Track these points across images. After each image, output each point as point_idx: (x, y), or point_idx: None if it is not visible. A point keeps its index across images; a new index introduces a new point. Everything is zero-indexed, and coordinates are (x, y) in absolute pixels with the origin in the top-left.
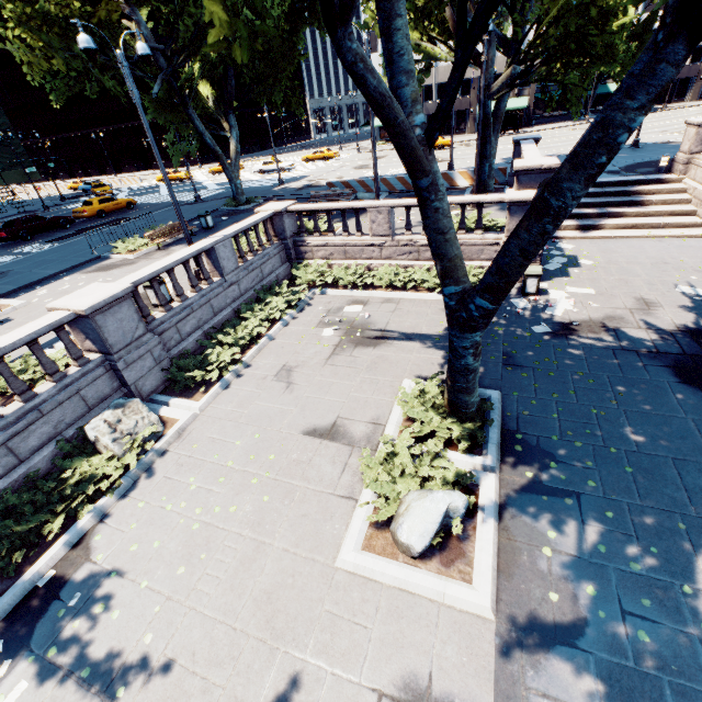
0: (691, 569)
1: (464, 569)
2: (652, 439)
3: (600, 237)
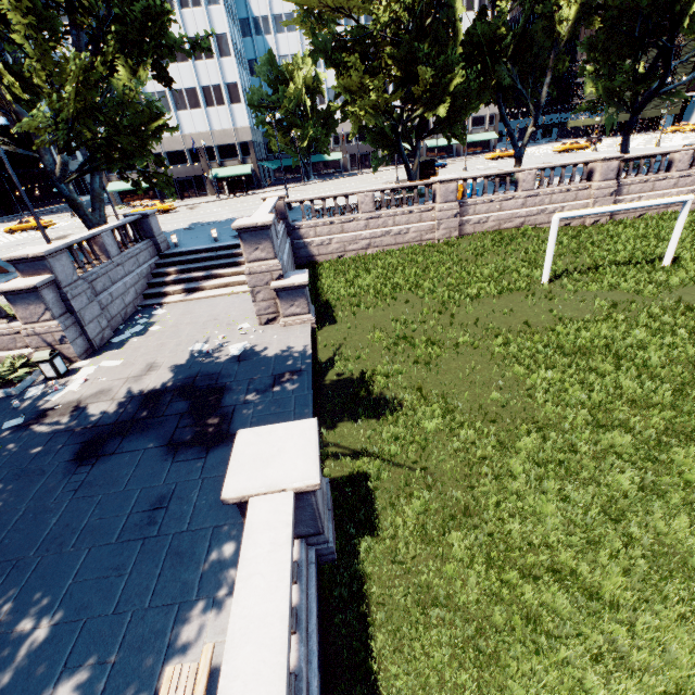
0: None
1: None
2: None
3: (197, 298)
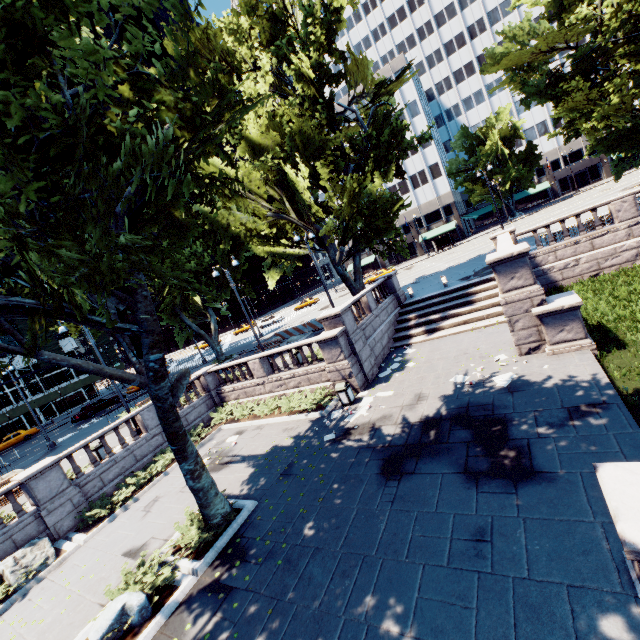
0: None
1: None
2: (317, 531)
3: (439, 337)
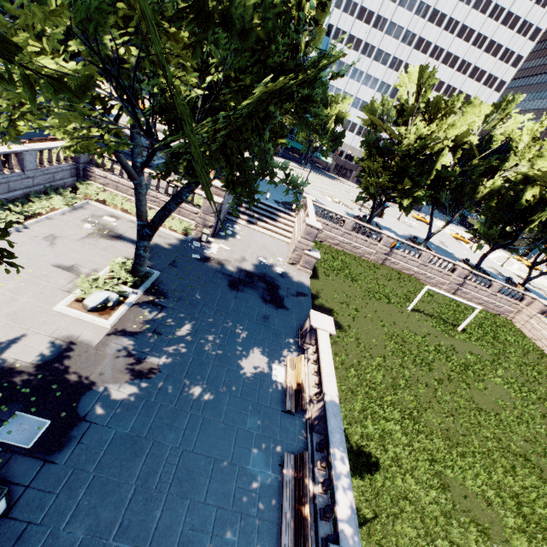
0: (183, 326)
1: (107, 316)
2: (203, 298)
3: (254, 229)
